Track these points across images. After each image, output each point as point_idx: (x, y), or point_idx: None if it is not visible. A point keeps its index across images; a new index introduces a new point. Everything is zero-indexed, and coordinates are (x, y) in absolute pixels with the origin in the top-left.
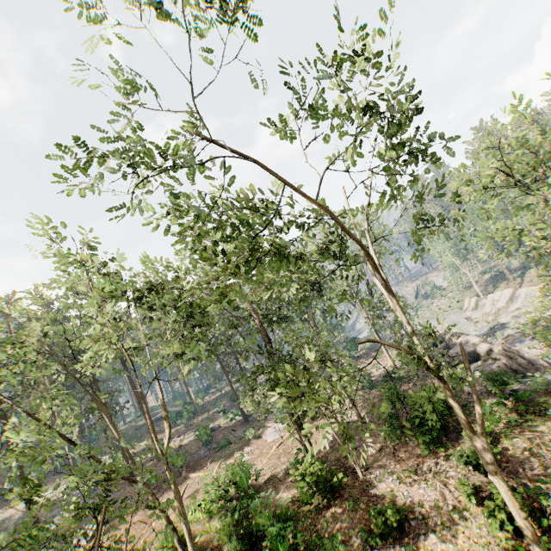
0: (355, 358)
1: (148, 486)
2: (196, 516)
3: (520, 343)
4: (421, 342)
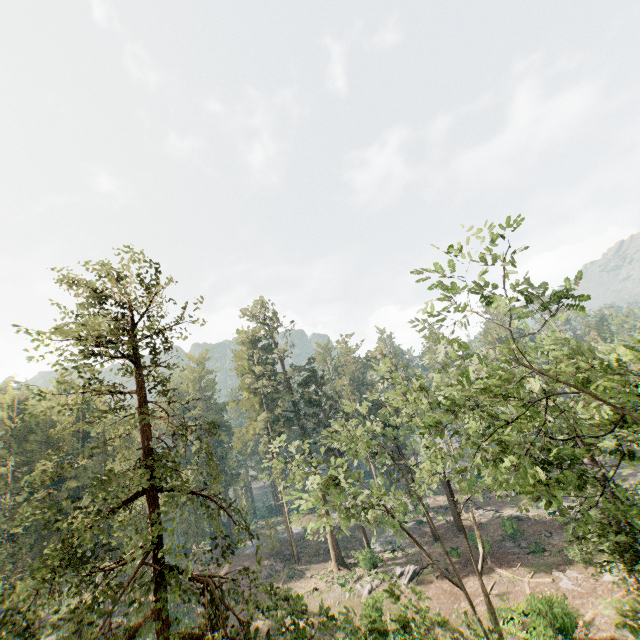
0: None
1: (464, 591)
2: (509, 627)
3: None
4: None
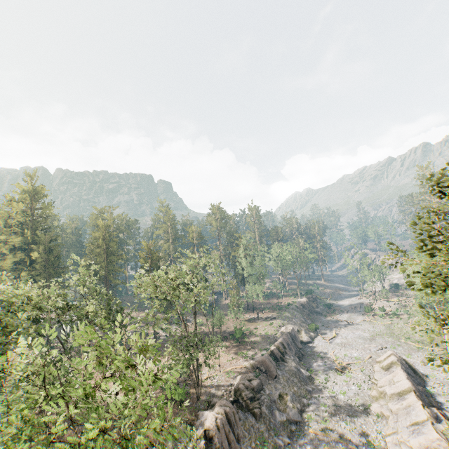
0: (240, 342)
1: None
2: None
3: (310, 448)
4: (240, 377)
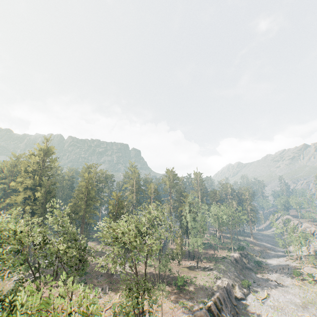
0: (181, 290)
1: None
2: None
3: None
4: None
